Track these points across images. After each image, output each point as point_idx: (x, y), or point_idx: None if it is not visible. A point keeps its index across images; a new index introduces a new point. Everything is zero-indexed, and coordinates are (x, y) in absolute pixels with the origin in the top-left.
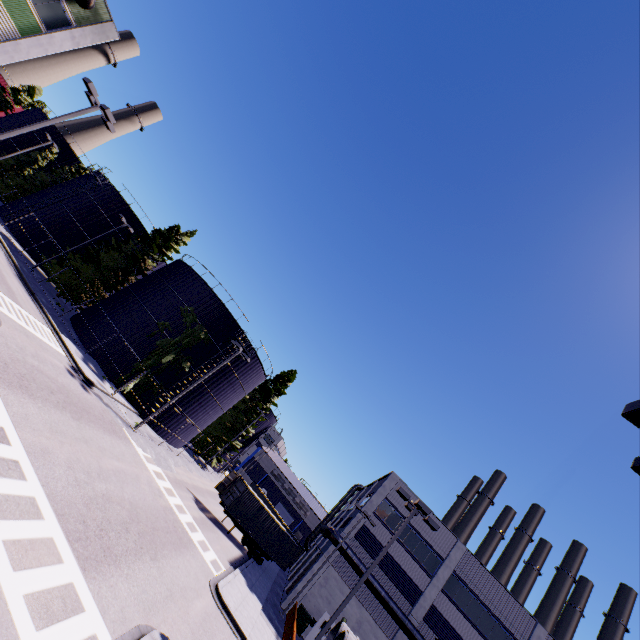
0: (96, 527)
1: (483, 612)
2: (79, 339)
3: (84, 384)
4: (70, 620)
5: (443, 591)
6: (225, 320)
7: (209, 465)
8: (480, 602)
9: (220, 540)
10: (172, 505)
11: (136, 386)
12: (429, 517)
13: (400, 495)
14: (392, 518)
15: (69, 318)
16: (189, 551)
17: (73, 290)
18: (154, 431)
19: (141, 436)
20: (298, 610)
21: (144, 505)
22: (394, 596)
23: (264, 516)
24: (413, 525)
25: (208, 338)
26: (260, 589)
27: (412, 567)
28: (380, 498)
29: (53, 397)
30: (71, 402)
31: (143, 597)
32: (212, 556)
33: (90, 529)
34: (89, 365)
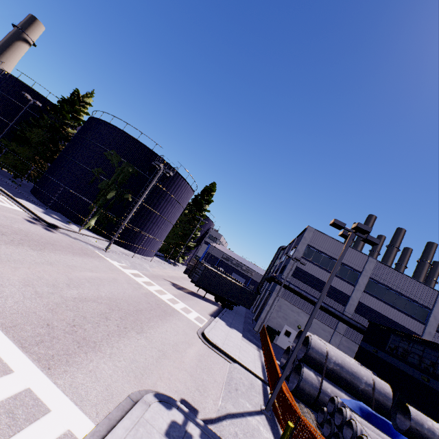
0: (66, 326)
1: (397, 296)
2: (40, 202)
3: (48, 228)
4: (22, 433)
5: (365, 292)
6: (143, 152)
7: (179, 263)
8: (393, 291)
9: (199, 304)
10: (152, 291)
11: (98, 223)
12: (368, 236)
13: (334, 227)
14: (316, 257)
15: (28, 191)
16: (174, 317)
17: (21, 169)
18: (127, 250)
19: (114, 254)
20: (266, 329)
21: (124, 297)
22: (330, 304)
23: (224, 281)
24: (333, 257)
25: (136, 171)
26: (237, 324)
27: (338, 283)
28: (303, 246)
29: (5, 237)
30: (30, 239)
31: (132, 367)
32: (195, 315)
33: (57, 329)
34: (51, 216)
